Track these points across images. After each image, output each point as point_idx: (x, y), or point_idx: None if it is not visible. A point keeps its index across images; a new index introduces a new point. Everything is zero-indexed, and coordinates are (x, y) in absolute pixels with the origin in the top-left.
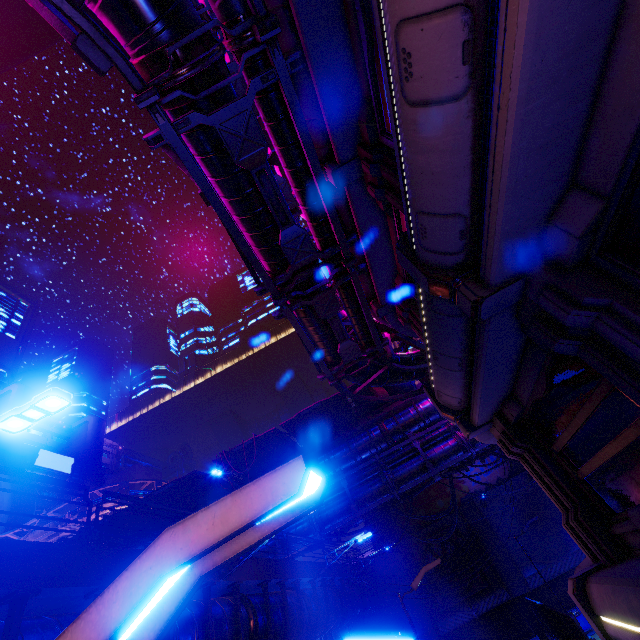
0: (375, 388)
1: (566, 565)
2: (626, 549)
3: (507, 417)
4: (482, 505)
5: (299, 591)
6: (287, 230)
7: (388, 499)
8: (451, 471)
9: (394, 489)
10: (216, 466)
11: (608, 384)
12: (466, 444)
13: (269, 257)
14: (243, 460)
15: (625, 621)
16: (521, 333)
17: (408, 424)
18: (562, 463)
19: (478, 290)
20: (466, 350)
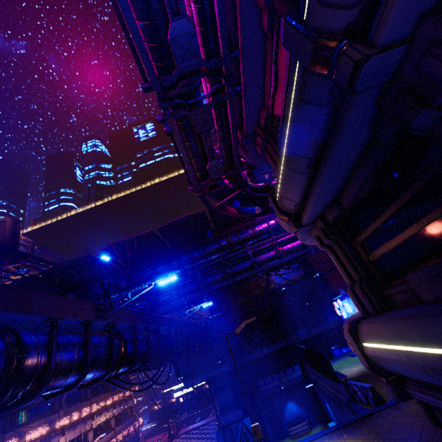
0: (229, 208)
1: (322, 329)
2: (390, 305)
3: (328, 218)
4: (282, 294)
5: (159, 333)
6: (177, 22)
7: (226, 284)
8: (269, 270)
9: (230, 278)
10: (105, 252)
11: (436, 169)
12: (281, 255)
13: (157, 57)
14: (126, 251)
15: (388, 343)
16: (370, 131)
17: (246, 239)
18: (360, 250)
19: (364, 49)
20: (318, 150)
